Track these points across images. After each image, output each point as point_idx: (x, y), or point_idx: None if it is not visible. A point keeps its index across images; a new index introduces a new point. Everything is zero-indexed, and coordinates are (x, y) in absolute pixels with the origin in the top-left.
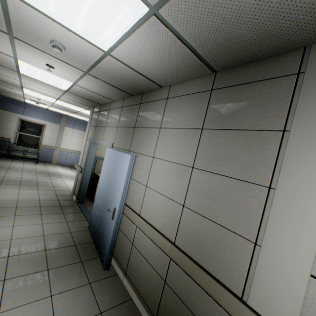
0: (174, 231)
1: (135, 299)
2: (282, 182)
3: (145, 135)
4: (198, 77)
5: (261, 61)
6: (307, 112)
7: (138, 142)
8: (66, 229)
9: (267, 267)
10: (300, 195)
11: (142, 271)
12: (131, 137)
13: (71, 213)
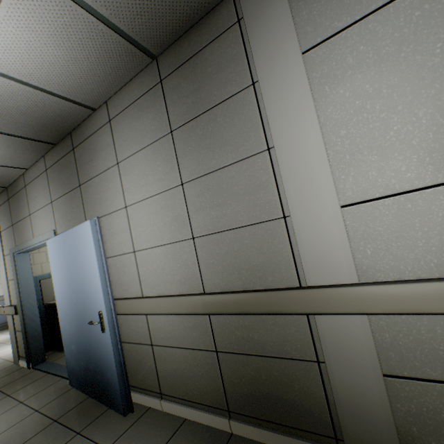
0: (197, 279)
1: (191, 415)
2: (276, 134)
3: (100, 186)
4: (138, 75)
5: (199, 25)
6: (264, 53)
7: (95, 203)
8: (25, 412)
9: (306, 230)
10: (297, 136)
11: (183, 368)
12: (80, 202)
13: (25, 386)
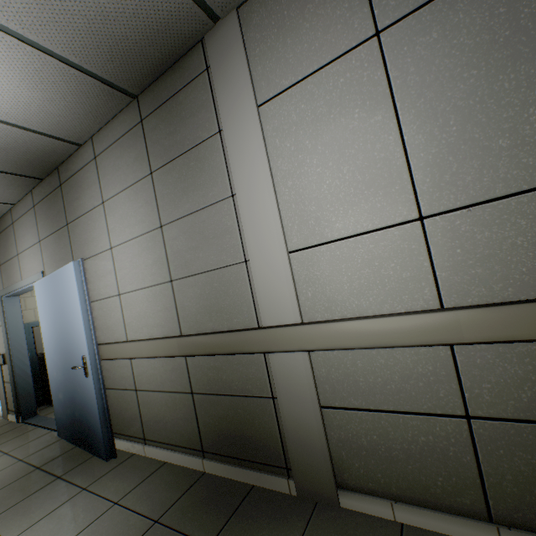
0: (175, 322)
1: (171, 458)
2: (237, 182)
3: (87, 225)
4: (121, 112)
5: (174, 68)
6: (227, 103)
7: (82, 243)
8: (8, 461)
9: (261, 274)
10: (253, 185)
11: (164, 412)
12: (68, 241)
13: (12, 439)
